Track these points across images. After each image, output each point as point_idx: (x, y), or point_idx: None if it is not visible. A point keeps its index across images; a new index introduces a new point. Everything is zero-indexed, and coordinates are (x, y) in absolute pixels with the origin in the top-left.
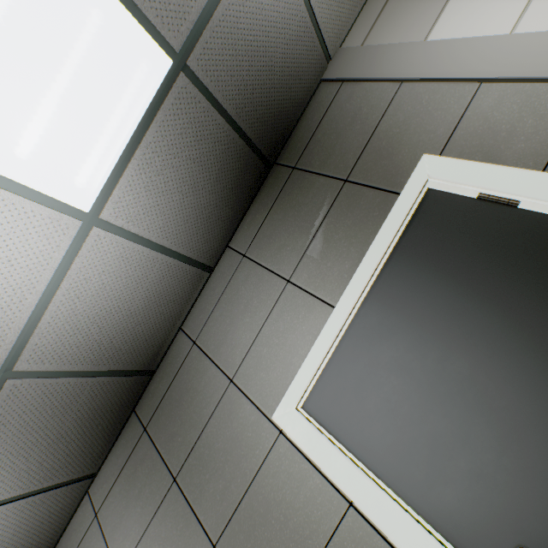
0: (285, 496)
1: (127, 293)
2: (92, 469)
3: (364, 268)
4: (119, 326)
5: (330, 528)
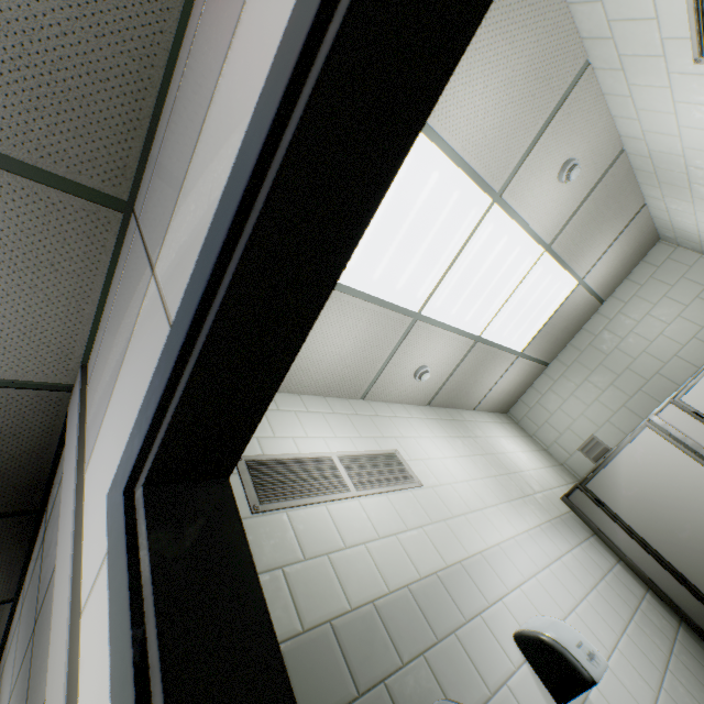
0: None
1: None
2: None
3: None
4: None
5: None
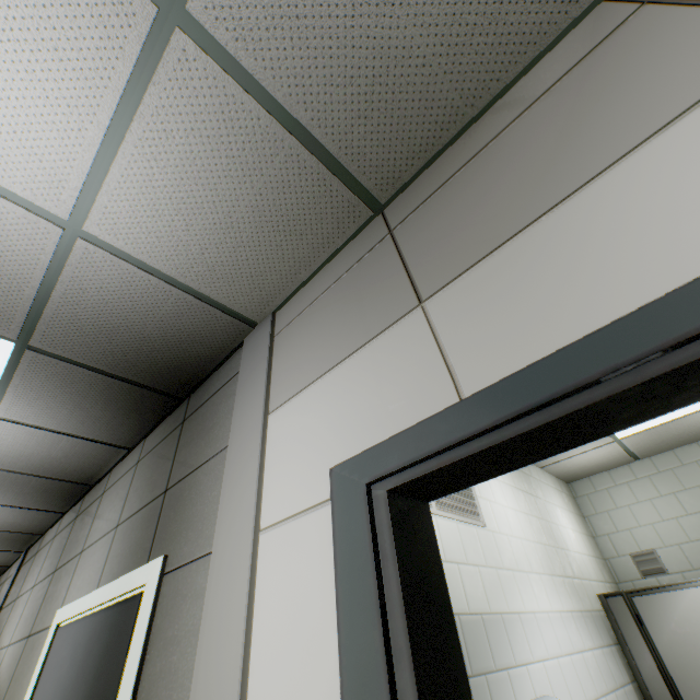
0: (34, 662)
1: (43, 448)
2: (61, 510)
3: (106, 590)
4: (46, 460)
5: None
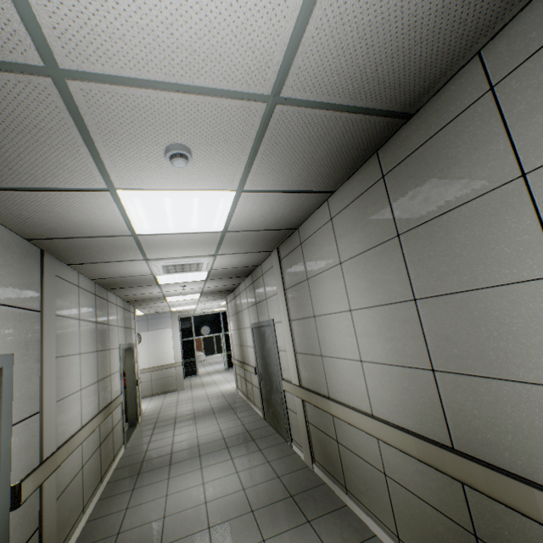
0: (512, 325)
1: None
2: (332, 188)
3: None
4: (391, 46)
5: None
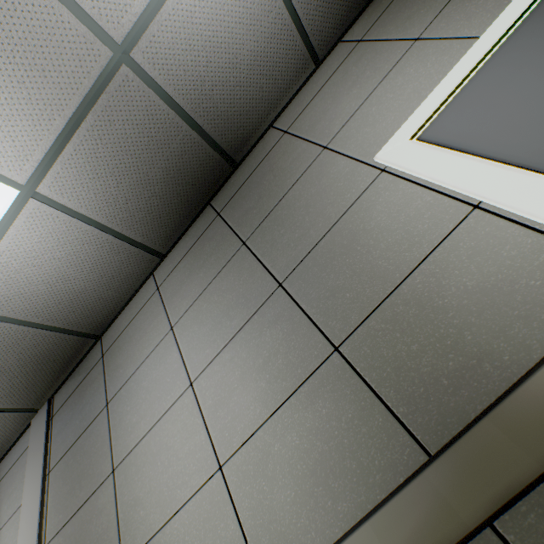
0: (379, 223)
1: (239, 31)
2: (162, 248)
3: None
4: (223, 74)
5: (439, 236)
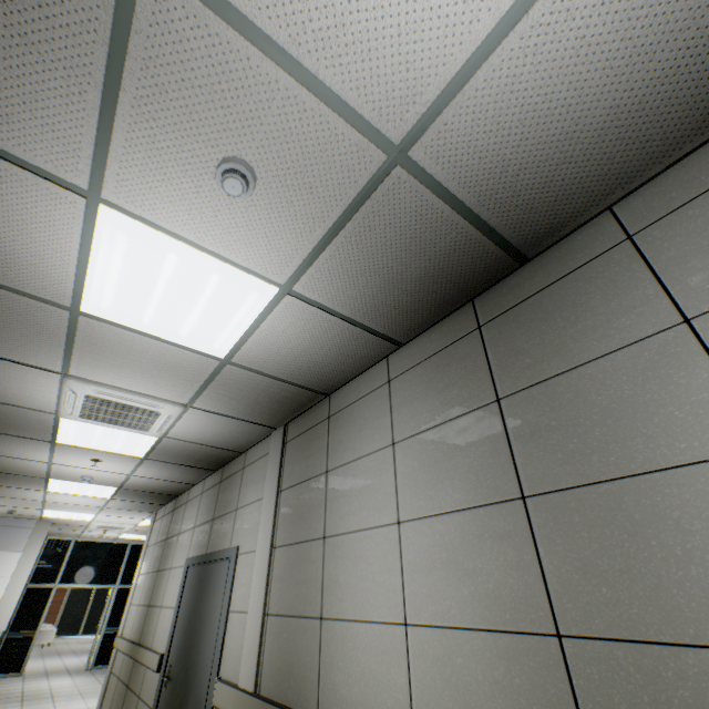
0: (708, 533)
1: (597, 81)
2: (402, 338)
3: None
4: (542, 151)
5: None
